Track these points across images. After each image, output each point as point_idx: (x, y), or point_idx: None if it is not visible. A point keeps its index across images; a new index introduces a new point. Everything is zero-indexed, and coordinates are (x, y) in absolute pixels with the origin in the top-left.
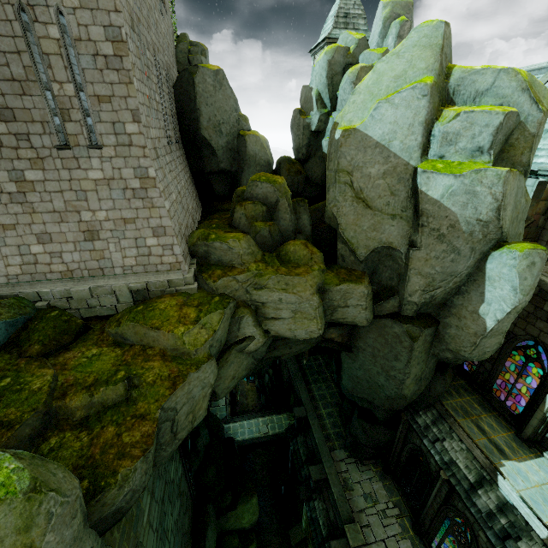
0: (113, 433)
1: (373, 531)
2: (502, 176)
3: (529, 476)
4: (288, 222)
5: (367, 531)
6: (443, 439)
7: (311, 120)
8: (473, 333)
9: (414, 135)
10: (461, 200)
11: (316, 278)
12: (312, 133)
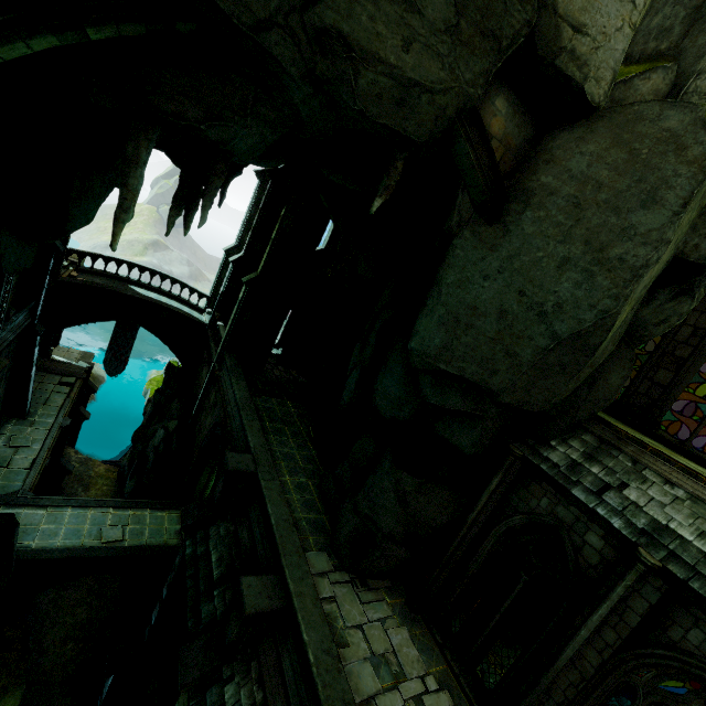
0: None
1: None
2: None
3: None
4: None
5: None
6: (621, 485)
7: None
8: None
9: None
10: None
11: None
12: None
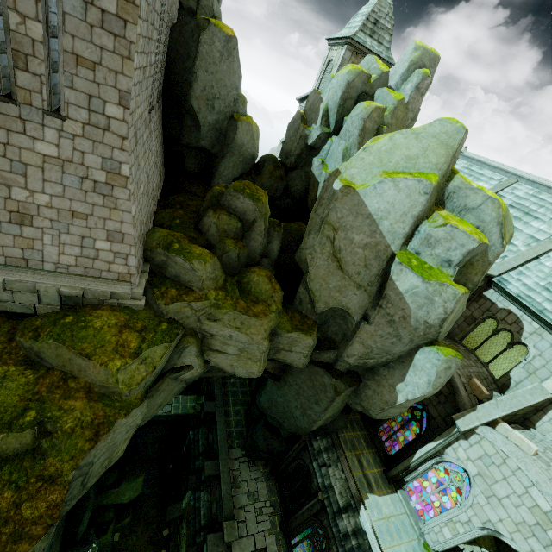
0: (10, 502)
1: (247, 526)
2: (457, 296)
3: (383, 509)
4: (259, 244)
5: (242, 526)
6: (329, 466)
7: (310, 133)
8: (385, 401)
9: (404, 224)
10: (420, 302)
11: (271, 322)
12: (307, 145)
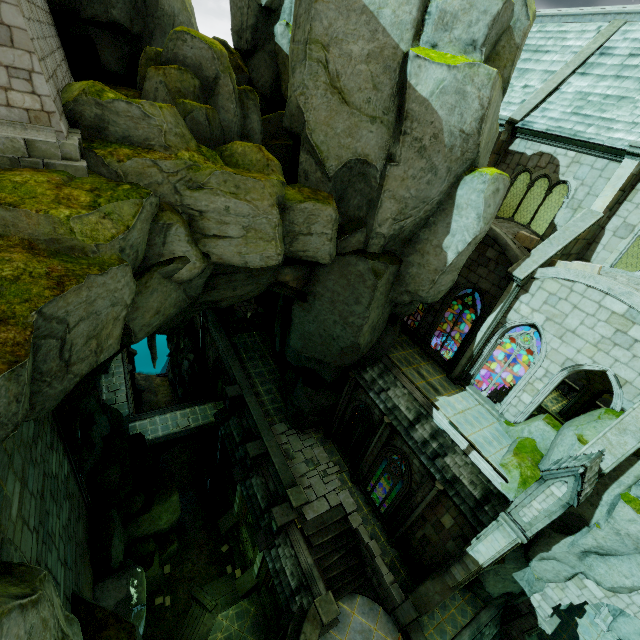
0: None
1: (315, 490)
2: (492, 77)
3: (456, 406)
4: (233, 116)
5: (309, 491)
6: (388, 389)
7: None
8: (434, 270)
9: (410, 6)
10: (450, 102)
11: (276, 188)
12: (261, 9)
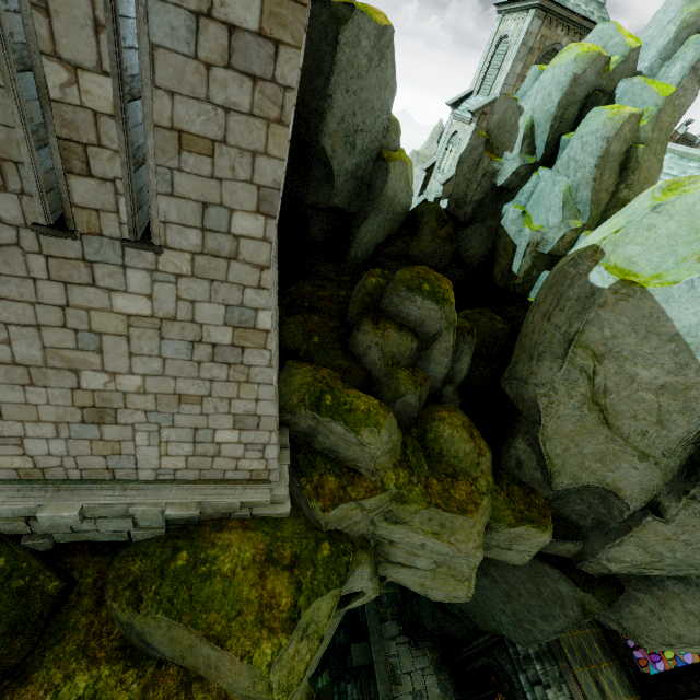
0: None
1: None
2: None
3: None
4: (443, 368)
5: None
6: (547, 685)
7: (502, 166)
8: (676, 634)
9: None
10: None
11: (485, 514)
12: (493, 186)
